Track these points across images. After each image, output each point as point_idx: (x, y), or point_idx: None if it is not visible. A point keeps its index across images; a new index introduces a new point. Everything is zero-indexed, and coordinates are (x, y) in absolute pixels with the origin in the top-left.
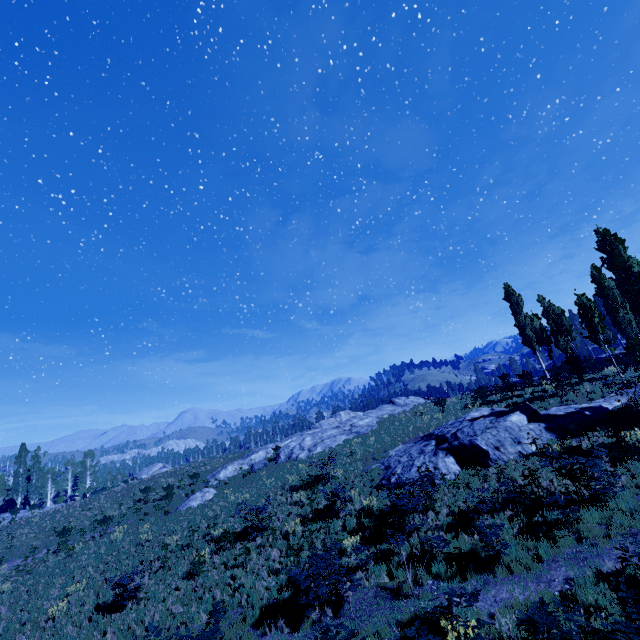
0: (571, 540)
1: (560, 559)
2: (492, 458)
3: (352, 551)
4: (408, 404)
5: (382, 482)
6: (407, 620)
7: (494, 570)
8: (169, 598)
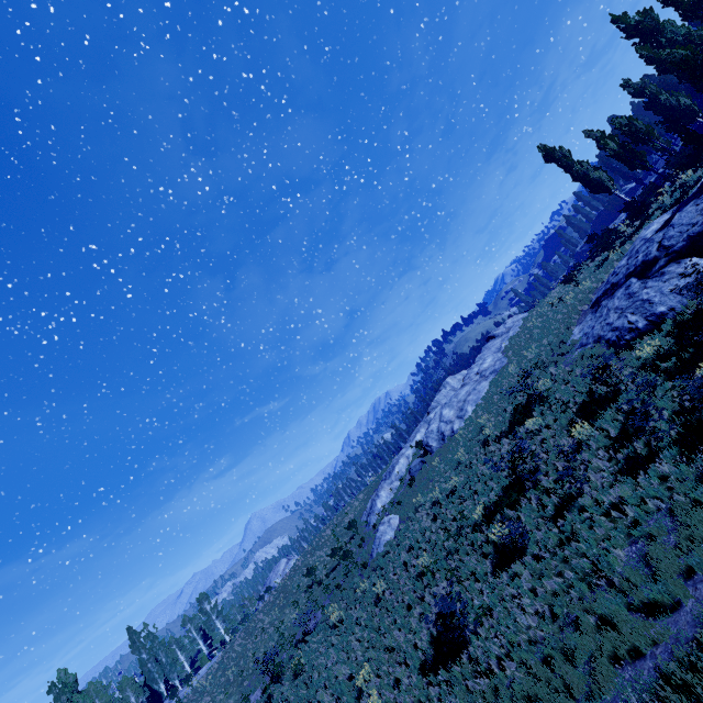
0: None
1: None
2: None
3: None
4: (512, 326)
5: (626, 339)
6: None
7: None
8: (523, 586)
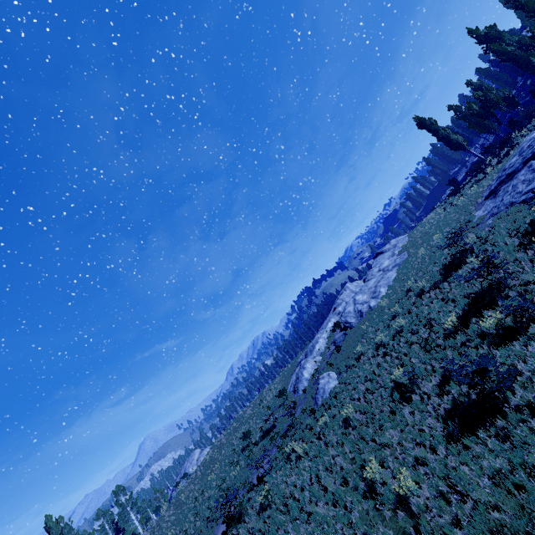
0: None
1: None
2: None
3: None
4: (397, 243)
5: None
6: None
7: None
8: None
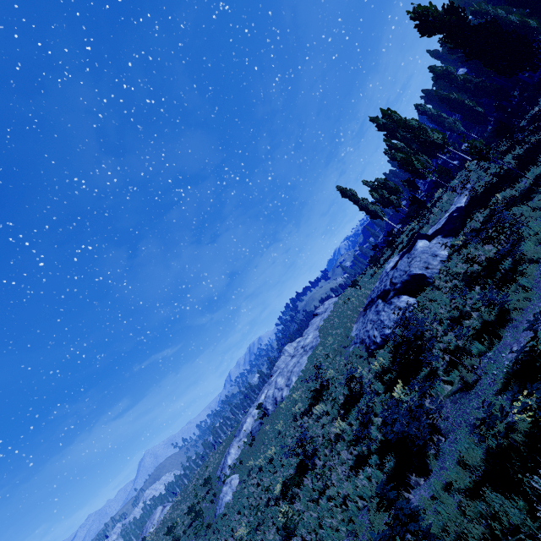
0: (532, 266)
1: (539, 279)
2: (429, 276)
3: (403, 397)
4: (328, 308)
5: (371, 349)
6: (502, 385)
7: (510, 318)
8: None
